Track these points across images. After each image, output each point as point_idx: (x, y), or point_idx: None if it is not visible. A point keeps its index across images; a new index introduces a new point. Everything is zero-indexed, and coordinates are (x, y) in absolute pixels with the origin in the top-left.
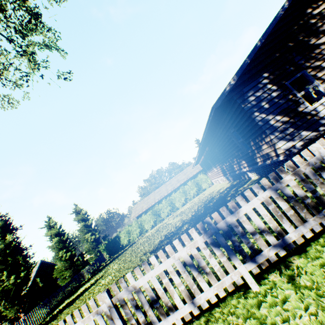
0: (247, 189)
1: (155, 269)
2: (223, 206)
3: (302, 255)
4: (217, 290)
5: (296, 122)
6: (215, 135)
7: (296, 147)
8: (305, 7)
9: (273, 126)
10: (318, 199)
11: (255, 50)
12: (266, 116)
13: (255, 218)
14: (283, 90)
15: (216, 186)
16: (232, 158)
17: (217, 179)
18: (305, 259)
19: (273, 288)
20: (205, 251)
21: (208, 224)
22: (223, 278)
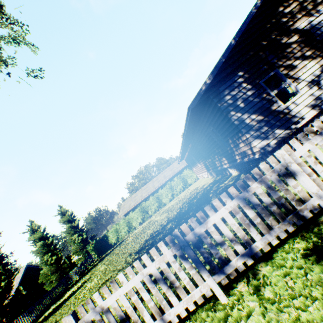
0: (228, 185)
1: (123, 287)
2: (192, 217)
3: (268, 263)
4: (186, 304)
5: (270, 121)
6: (196, 132)
7: (270, 145)
8: (277, 6)
9: (248, 125)
10: (283, 206)
11: (230, 48)
12: (242, 115)
13: (223, 228)
14: (257, 89)
15: (201, 181)
16: (213, 155)
17: (202, 174)
18: (271, 267)
19: (241, 299)
20: (174, 264)
21: (176, 237)
22: (192, 291)
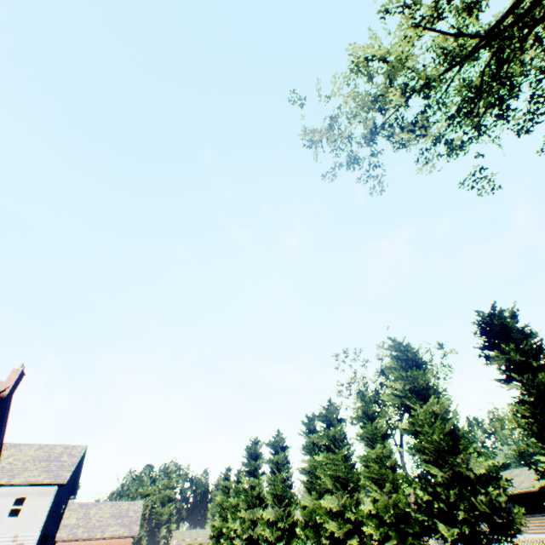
0: None
1: None
2: None
3: None
4: None
5: None
6: None
7: None
8: None
9: None
10: None
11: None
12: None
13: None
14: None
15: None
16: None
17: None
18: None
19: None
20: None
21: None
22: None
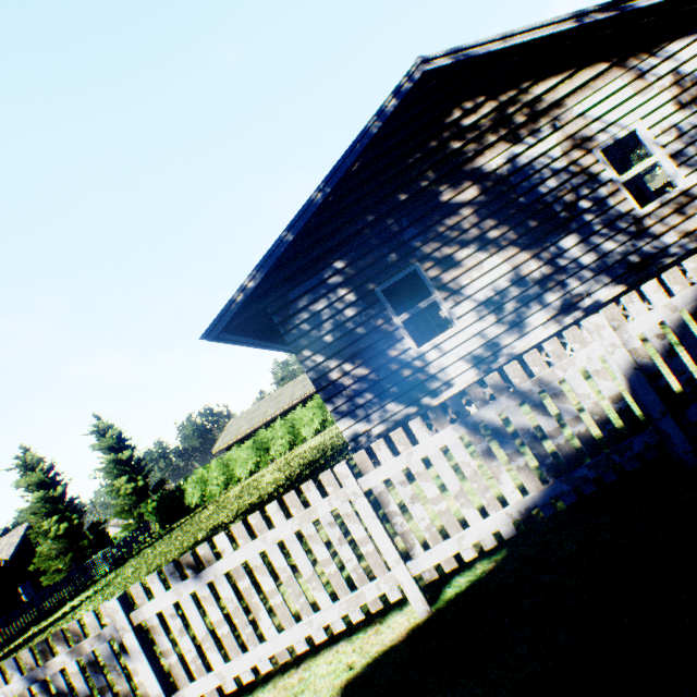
0: None
1: None
2: None
3: None
4: None
5: (382, 381)
6: None
7: (372, 434)
8: (449, 107)
9: (336, 384)
10: None
11: (310, 210)
12: (326, 360)
13: None
14: (368, 305)
15: None
16: None
17: None
18: None
19: None
20: None
21: None
22: None
